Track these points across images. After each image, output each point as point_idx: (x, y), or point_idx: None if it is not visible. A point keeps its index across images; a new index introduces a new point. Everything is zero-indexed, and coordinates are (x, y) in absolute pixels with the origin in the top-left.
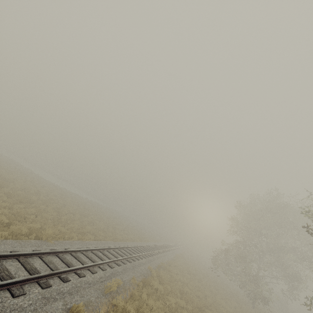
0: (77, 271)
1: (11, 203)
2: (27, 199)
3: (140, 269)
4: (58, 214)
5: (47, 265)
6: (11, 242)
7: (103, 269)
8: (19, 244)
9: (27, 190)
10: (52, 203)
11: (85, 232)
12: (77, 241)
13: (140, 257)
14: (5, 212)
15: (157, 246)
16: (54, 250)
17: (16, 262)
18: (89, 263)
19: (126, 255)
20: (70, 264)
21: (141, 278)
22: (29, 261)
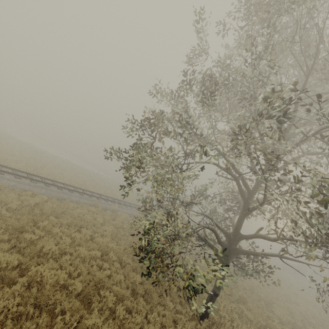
0: None
1: None
2: None
3: None
4: None
5: None
6: None
7: None
8: None
9: None
10: None
11: None
12: None
13: None
14: None
15: (65, 186)
16: None
17: None
18: None
19: None
20: None
21: None
22: None
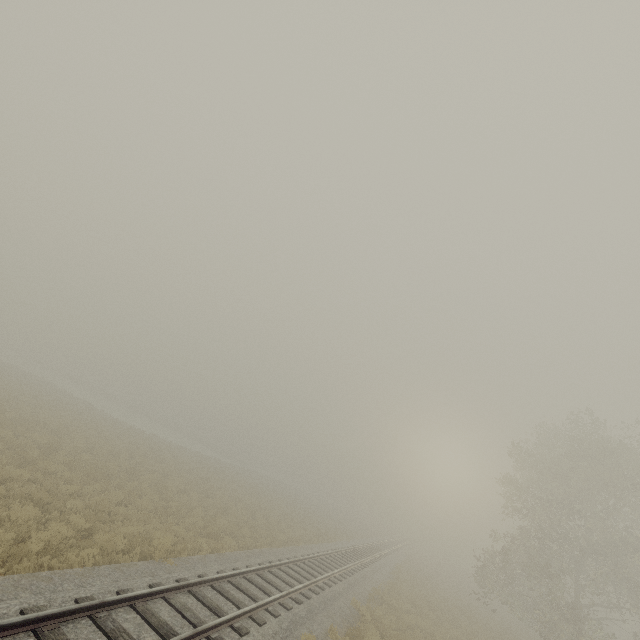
0: (234, 623)
1: (80, 484)
2: (101, 471)
3: (338, 608)
4: (161, 498)
5: (182, 615)
6: (107, 570)
7: (275, 614)
8: (121, 573)
9: (96, 451)
10: (143, 474)
11: (218, 531)
12: (211, 556)
13: (332, 580)
14: (77, 506)
15: (355, 550)
16: (182, 580)
17: (132, 613)
18: (247, 603)
19: (306, 577)
20: (217, 608)
21: (343, 627)
22: (152, 609)
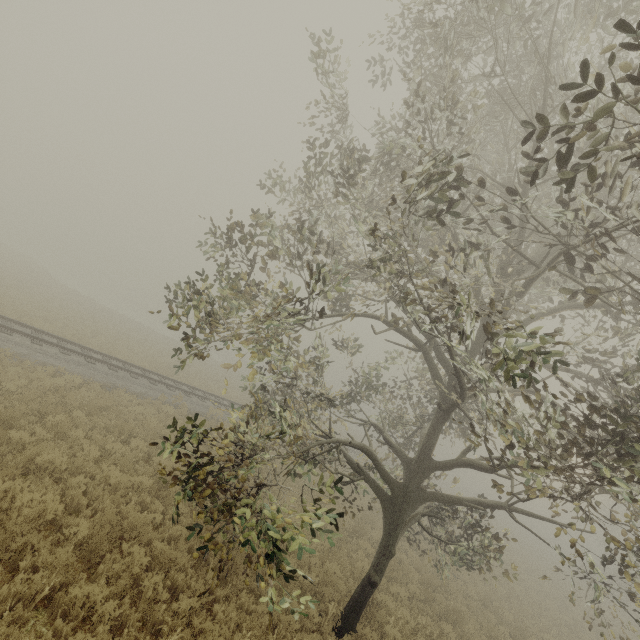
0: None
1: None
2: None
3: None
4: None
5: None
6: None
7: None
8: None
9: None
10: None
11: None
12: None
13: None
14: None
15: (126, 366)
16: None
17: None
18: None
19: None
20: None
21: None
22: None
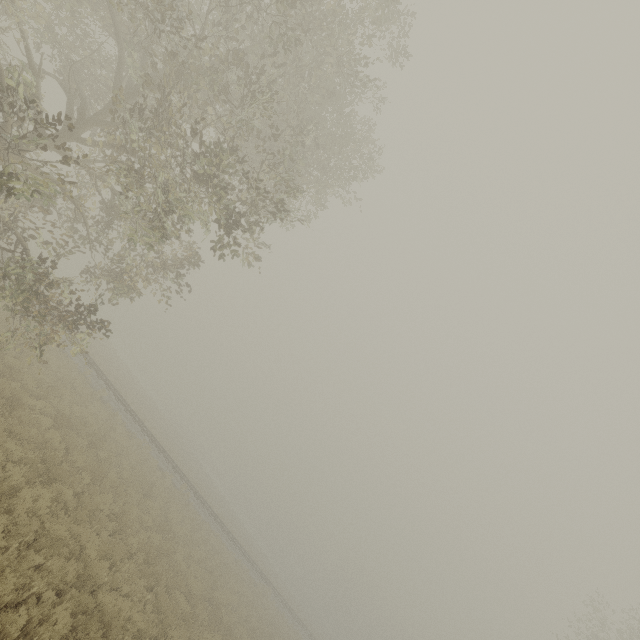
0: None
1: None
2: None
3: None
4: None
5: None
6: None
7: None
8: None
9: None
10: None
11: None
12: None
13: None
14: None
15: None
16: None
17: None
18: None
19: None
20: None
21: None
22: None
